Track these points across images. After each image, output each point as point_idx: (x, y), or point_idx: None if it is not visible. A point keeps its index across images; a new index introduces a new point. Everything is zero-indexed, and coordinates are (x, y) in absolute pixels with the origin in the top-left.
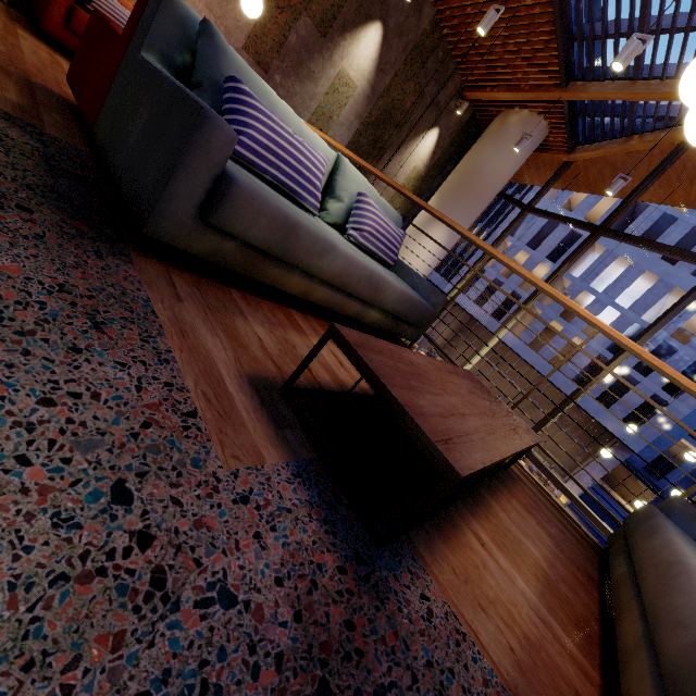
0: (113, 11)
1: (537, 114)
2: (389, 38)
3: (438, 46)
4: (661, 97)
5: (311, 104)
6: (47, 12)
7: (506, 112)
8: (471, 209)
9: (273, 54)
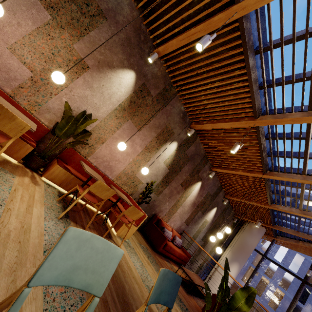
0: (167, 234)
1: (262, 226)
2: (218, 209)
3: (229, 207)
4: (310, 239)
5: (196, 229)
6: (160, 246)
7: (250, 223)
8: (245, 258)
9: (190, 221)
